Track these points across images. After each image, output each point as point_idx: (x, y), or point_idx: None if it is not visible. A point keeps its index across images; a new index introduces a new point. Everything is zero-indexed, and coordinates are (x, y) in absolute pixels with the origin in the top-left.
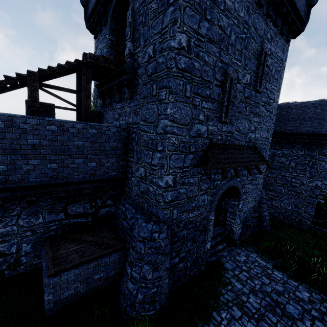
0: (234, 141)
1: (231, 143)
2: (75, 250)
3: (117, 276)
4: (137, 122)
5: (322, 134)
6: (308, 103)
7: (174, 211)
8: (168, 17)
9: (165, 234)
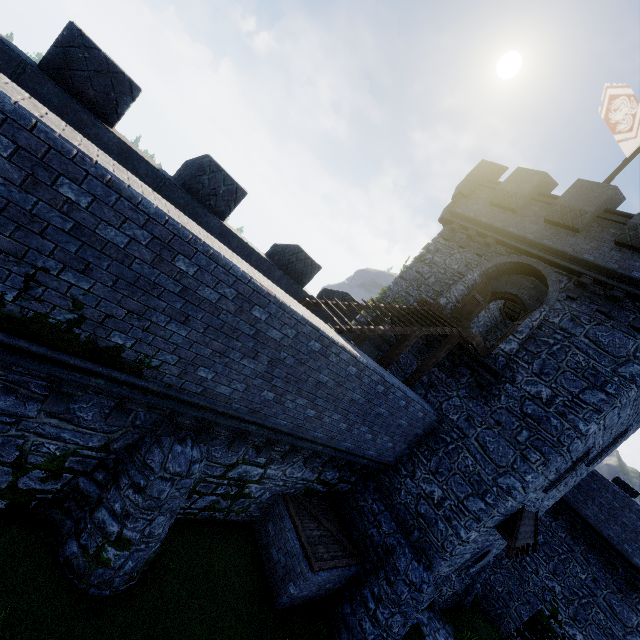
0: (531, 507)
1: (528, 509)
2: (318, 536)
3: (333, 591)
4: (465, 432)
5: (601, 535)
6: (610, 485)
7: (446, 564)
8: (594, 397)
9: (430, 589)
